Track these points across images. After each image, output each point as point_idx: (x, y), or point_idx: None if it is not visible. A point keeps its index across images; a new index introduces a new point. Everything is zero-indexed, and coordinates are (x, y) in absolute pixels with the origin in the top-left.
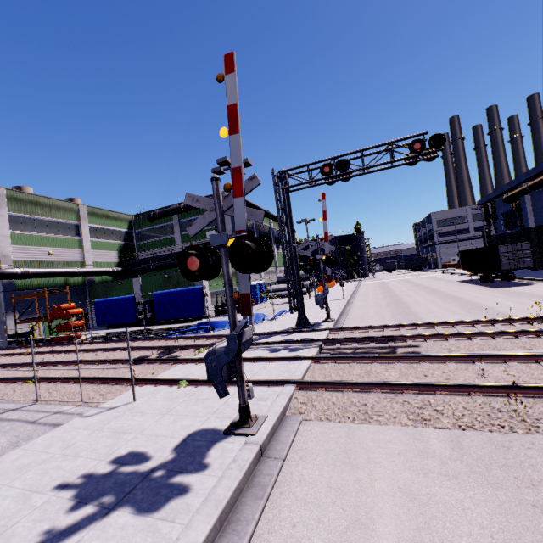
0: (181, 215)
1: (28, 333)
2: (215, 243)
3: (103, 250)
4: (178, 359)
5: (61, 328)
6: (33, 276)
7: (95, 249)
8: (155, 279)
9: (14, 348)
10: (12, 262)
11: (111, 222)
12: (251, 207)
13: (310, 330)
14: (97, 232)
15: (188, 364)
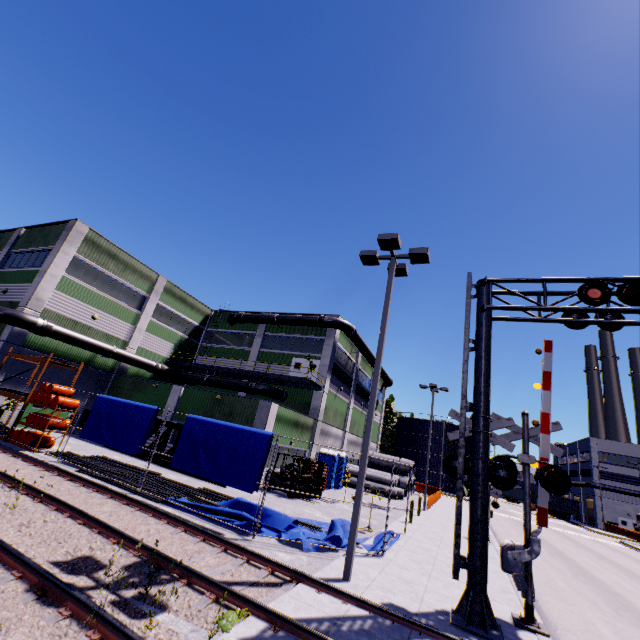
0: (270, 328)
1: None
2: None
3: (159, 337)
4: None
5: (33, 420)
6: (55, 335)
7: (150, 331)
8: (202, 396)
9: None
10: (41, 309)
11: (185, 308)
12: (360, 346)
13: None
14: (164, 313)
15: None
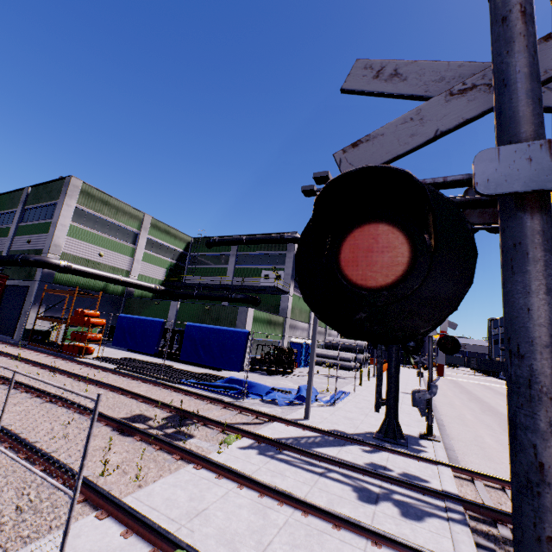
0: (241, 248)
1: (45, 332)
2: (504, 180)
3: (153, 265)
4: (189, 452)
5: (75, 337)
6: (74, 272)
7: (146, 261)
8: (194, 308)
9: (19, 346)
10: (60, 253)
11: (170, 239)
12: None
13: (411, 454)
14: (154, 245)
15: (204, 471)
